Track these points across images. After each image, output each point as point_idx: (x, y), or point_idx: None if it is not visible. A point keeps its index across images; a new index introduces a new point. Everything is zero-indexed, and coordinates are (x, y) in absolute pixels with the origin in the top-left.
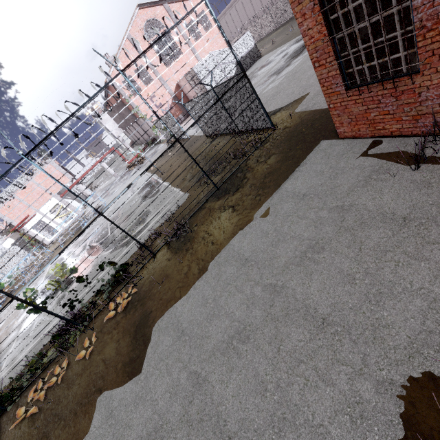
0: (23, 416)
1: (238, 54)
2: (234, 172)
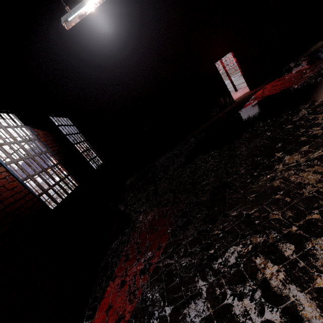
0: None
1: None
2: None
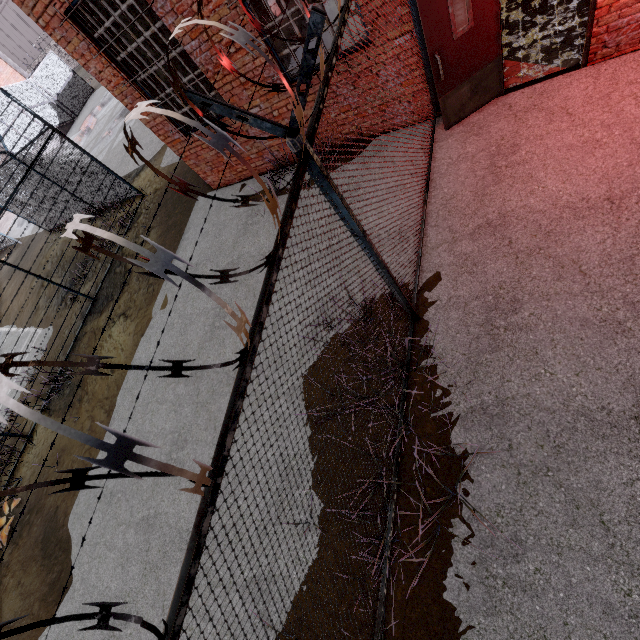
0: None
1: (50, 90)
2: (111, 269)
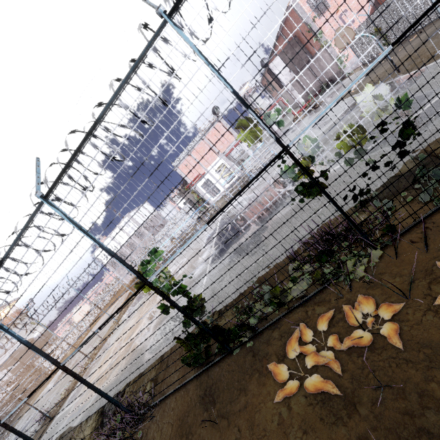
0: (295, 387)
1: None
2: None
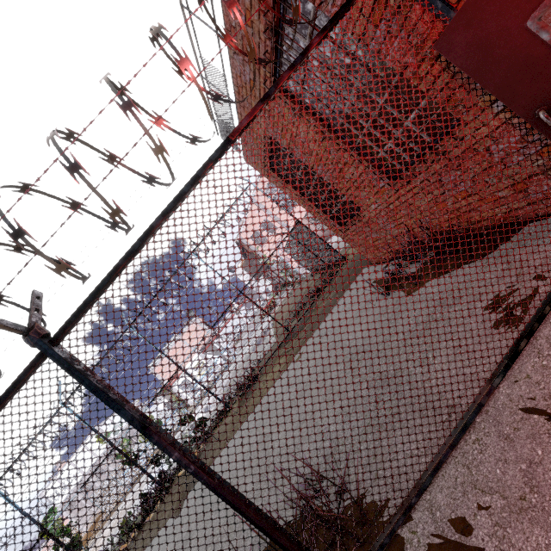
0: None
1: None
2: (307, 312)
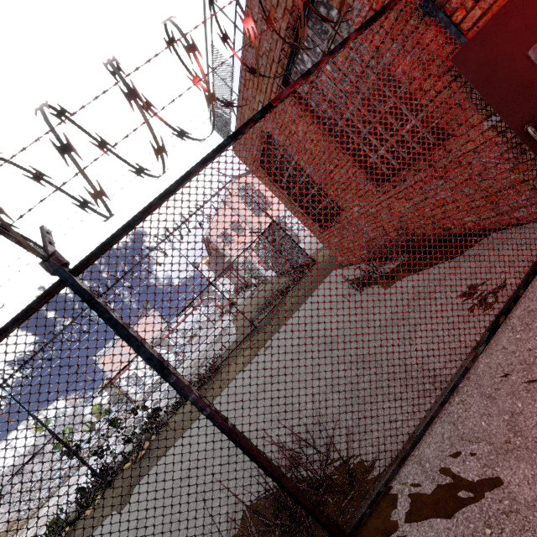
0: None
1: None
2: (273, 309)
